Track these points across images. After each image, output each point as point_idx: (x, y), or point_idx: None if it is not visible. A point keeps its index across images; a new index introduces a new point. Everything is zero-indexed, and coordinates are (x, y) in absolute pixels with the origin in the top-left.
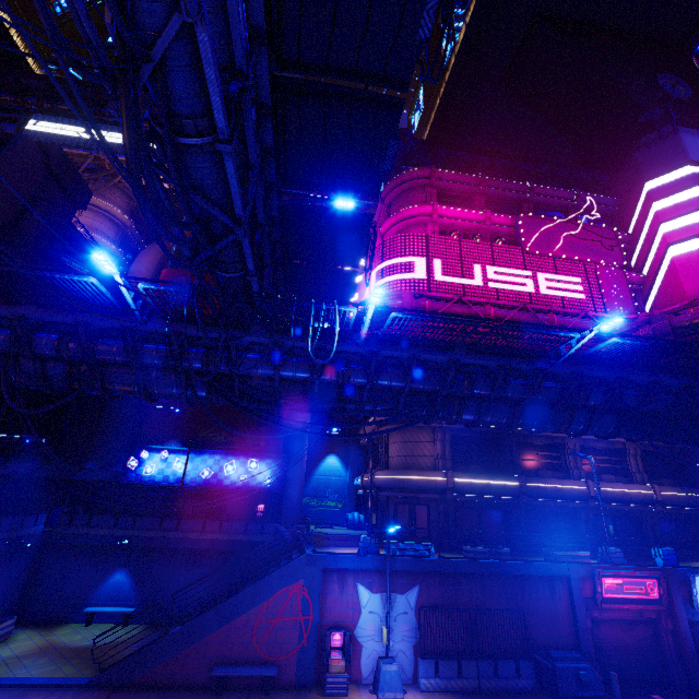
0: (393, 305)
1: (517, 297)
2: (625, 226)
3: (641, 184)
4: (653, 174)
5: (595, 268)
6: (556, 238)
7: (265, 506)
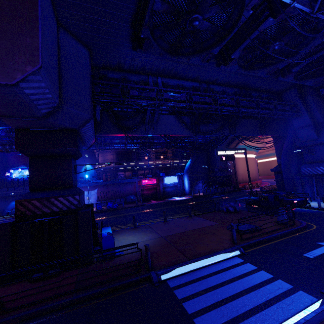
0: None
1: None
2: None
3: None
4: None
5: None
6: None
7: None
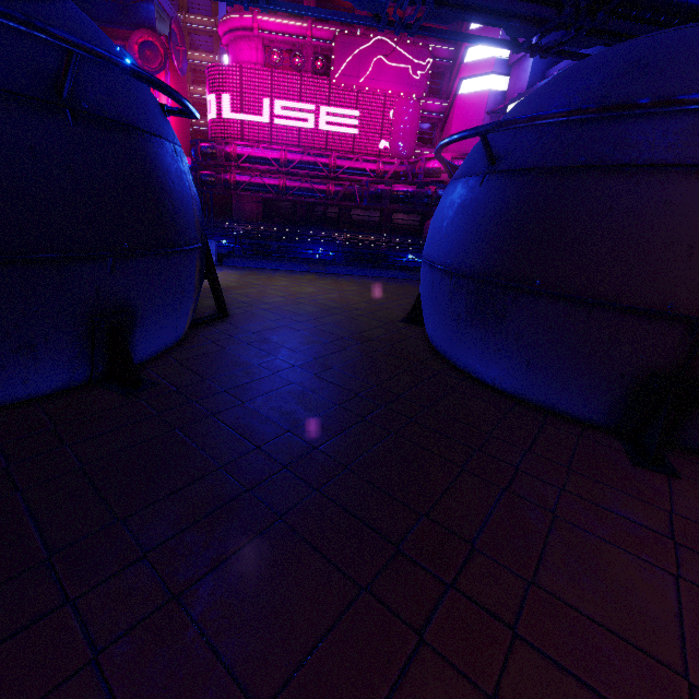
0: (211, 151)
1: (316, 137)
2: None
3: None
4: None
5: (394, 101)
6: (367, 64)
7: None
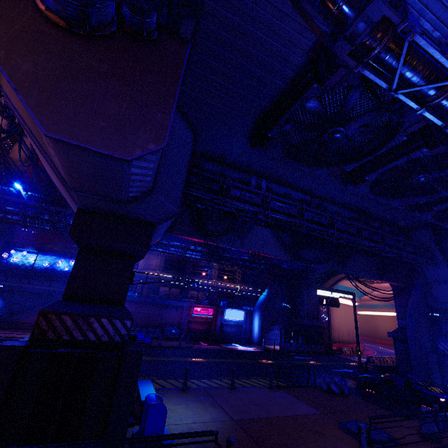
0: None
1: None
2: None
3: None
4: None
5: None
6: None
7: None
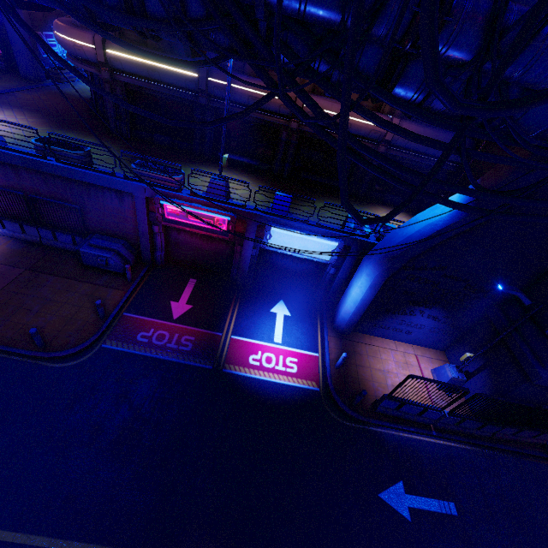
0: None
1: None
2: None
3: None
4: None
5: None
6: None
7: (0, 43)
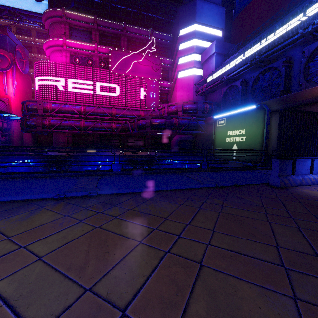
0: (33, 107)
1: (103, 99)
2: (172, 54)
3: (178, 31)
4: (182, 26)
5: (146, 81)
6: (129, 64)
7: None
